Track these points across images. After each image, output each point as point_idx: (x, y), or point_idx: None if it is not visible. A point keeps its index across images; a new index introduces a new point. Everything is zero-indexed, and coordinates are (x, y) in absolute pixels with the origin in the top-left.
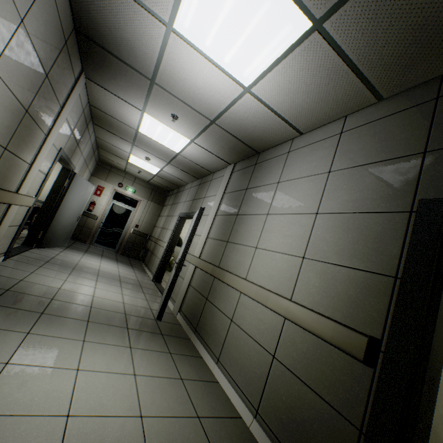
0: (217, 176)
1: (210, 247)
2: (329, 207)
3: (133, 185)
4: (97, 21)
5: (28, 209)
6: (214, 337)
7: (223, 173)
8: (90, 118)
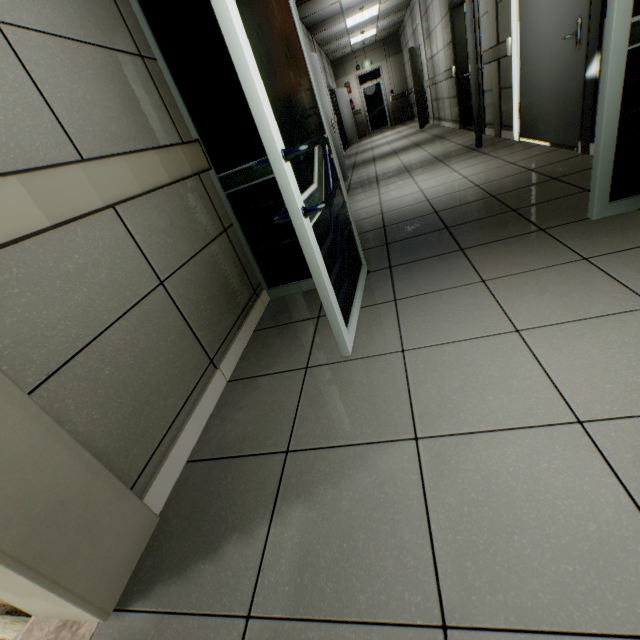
0: (414, 2)
1: (429, 69)
2: (442, 15)
3: (366, 58)
4: (314, 21)
5: (337, 125)
6: (442, 114)
7: None
8: (319, 48)
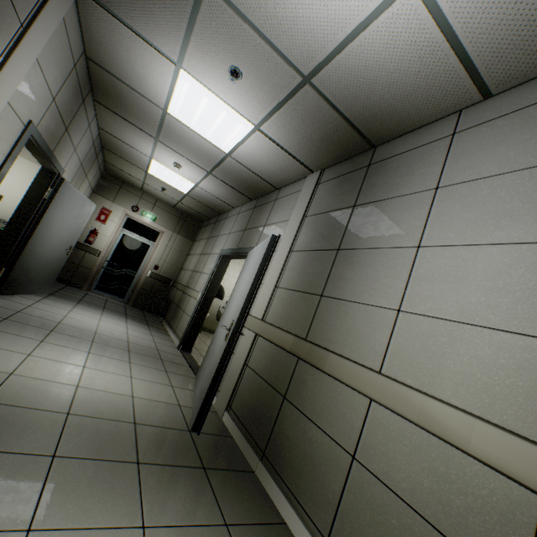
0: (286, 193)
1: (282, 303)
2: None
3: (154, 210)
4: None
5: None
6: (310, 483)
7: (298, 187)
8: (88, 87)
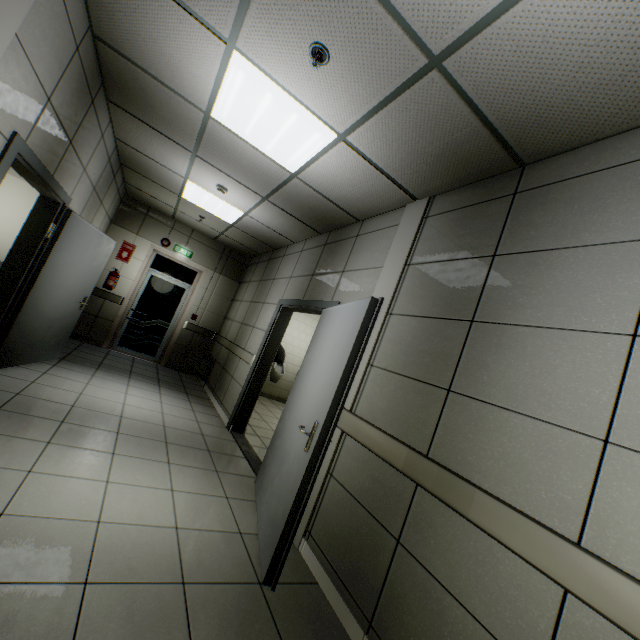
0: (373, 228)
1: (382, 391)
2: None
3: (189, 244)
4: None
5: None
6: None
7: (391, 220)
8: (98, 81)
